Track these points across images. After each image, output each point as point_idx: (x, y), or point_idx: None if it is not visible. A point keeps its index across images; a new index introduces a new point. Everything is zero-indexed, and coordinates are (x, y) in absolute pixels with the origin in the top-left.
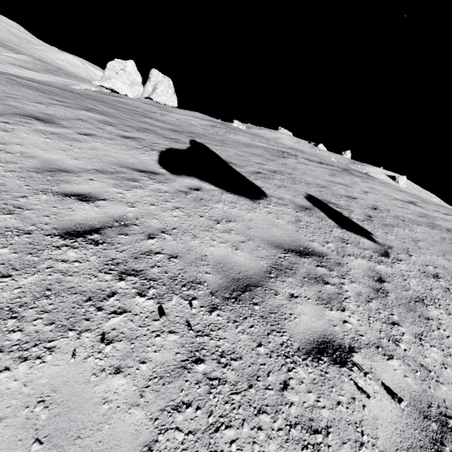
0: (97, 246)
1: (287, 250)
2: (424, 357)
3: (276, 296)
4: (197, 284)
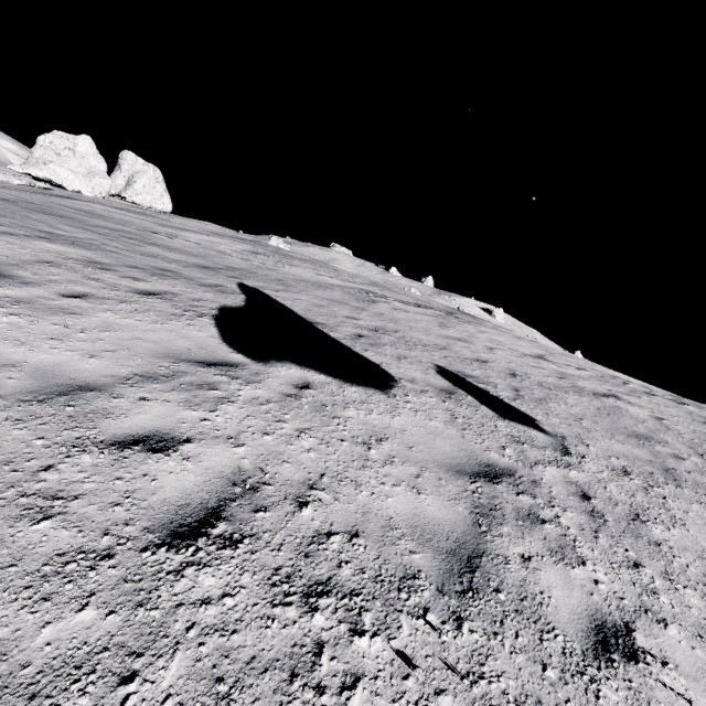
0: (237, 550)
1: (472, 475)
2: (689, 609)
3: (510, 567)
4: (414, 580)
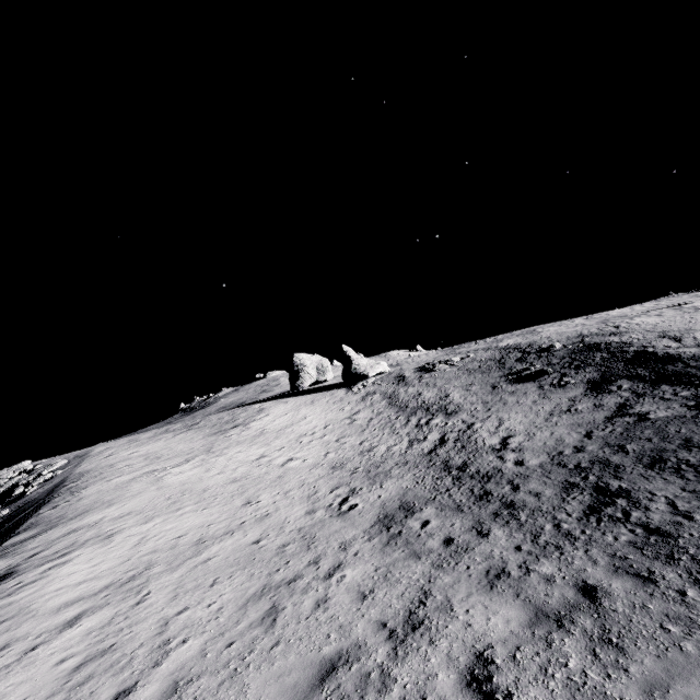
0: None
1: None
2: None
3: None
4: None
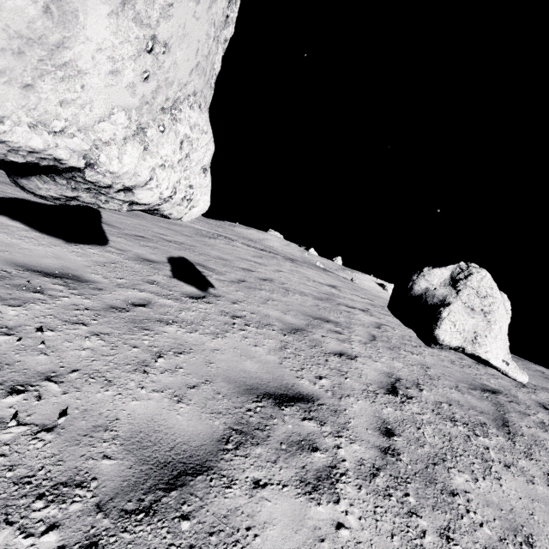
0: None
1: (32, 270)
2: (66, 342)
3: None
4: None
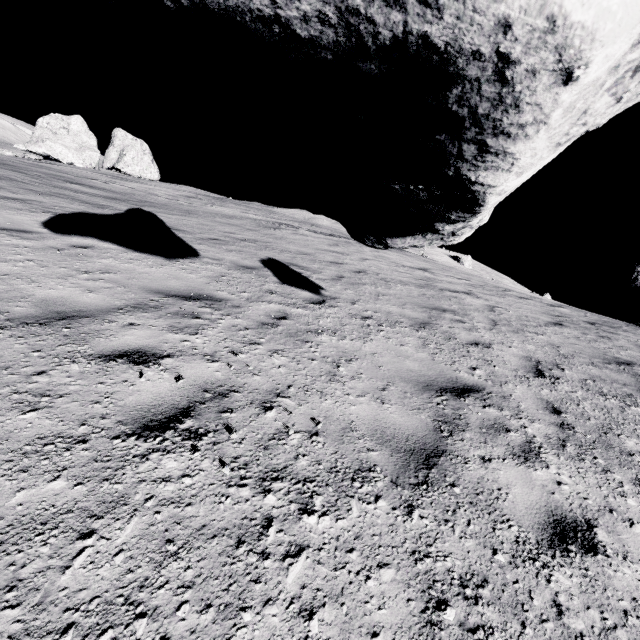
0: None
1: (170, 295)
2: (260, 362)
3: (106, 324)
4: None
